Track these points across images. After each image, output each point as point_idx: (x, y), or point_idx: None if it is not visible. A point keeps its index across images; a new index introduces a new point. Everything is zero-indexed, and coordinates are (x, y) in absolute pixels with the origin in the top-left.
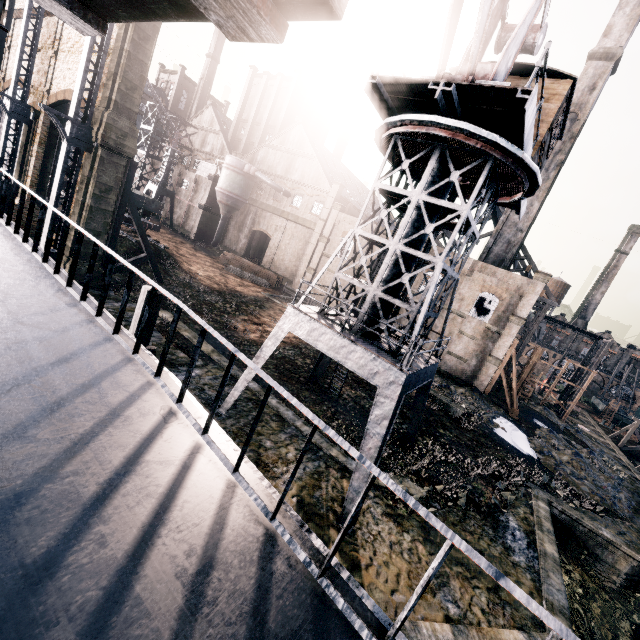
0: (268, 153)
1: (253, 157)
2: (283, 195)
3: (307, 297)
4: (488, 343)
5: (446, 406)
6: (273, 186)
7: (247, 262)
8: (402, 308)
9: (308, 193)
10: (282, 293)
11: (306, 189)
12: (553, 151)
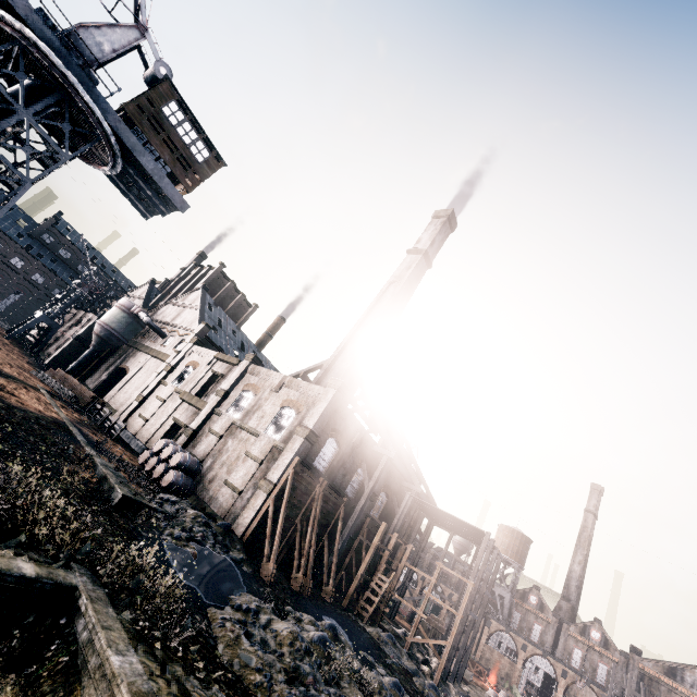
0: (168, 308)
1: (156, 311)
2: (157, 333)
3: (120, 426)
4: (271, 466)
5: (111, 490)
6: (146, 321)
7: (73, 379)
8: (204, 432)
9: (180, 333)
10: (84, 409)
11: (180, 330)
12: (381, 306)
